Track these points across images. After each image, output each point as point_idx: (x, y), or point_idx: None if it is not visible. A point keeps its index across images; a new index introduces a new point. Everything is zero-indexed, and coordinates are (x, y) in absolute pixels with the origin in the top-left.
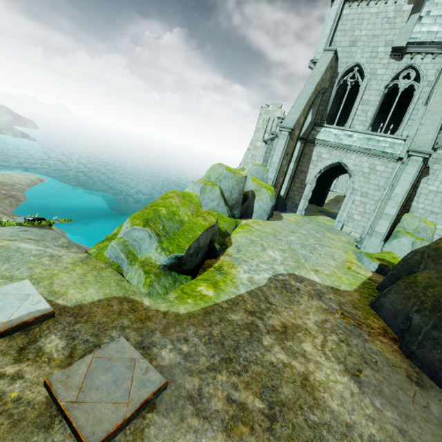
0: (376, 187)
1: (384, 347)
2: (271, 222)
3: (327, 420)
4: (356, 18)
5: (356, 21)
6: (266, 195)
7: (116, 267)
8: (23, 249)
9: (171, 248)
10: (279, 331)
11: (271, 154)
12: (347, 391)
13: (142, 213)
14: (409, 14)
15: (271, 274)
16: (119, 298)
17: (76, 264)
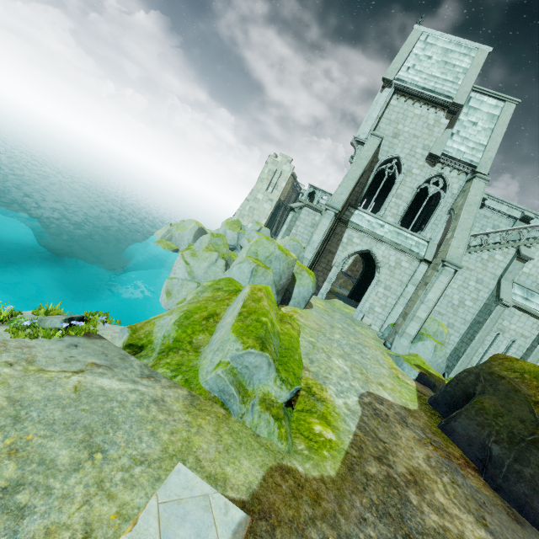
0: (399, 282)
1: (477, 482)
2: (307, 310)
3: None
4: (401, 112)
5: (401, 115)
6: (308, 280)
7: (220, 405)
8: (112, 393)
9: (290, 379)
10: (412, 482)
11: (297, 223)
12: None
13: (246, 326)
14: (445, 127)
15: (356, 396)
16: (277, 469)
17: (193, 414)
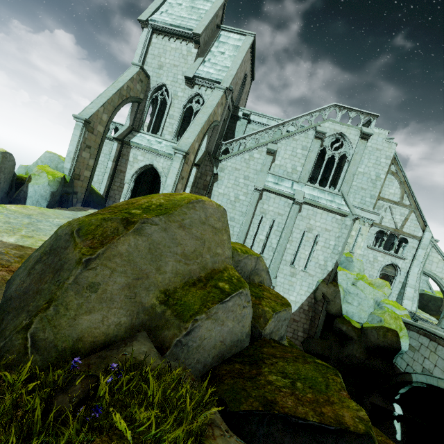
0: None
1: None
2: (55, 209)
3: None
4: (161, 48)
5: (161, 50)
6: (44, 179)
7: None
8: None
9: None
10: None
11: None
12: None
13: None
14: (197, 56)
15: None
16: None
17: None
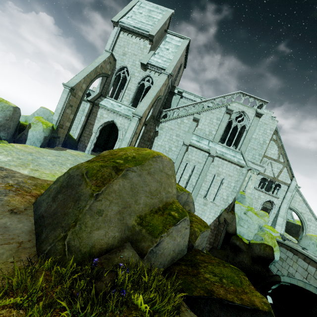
0: None
1: (19, 199)
2: (45, 149)
3: None
4: (126, 41)
5: (126, 43)
6: (40, 127)
7: None
8: None
9: None
10: None
11: None
12: None
13: None
14: (150, 50)
15: None
16: None
17: None
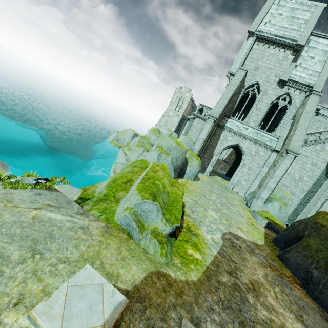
0: (258, 165)
1: (300, 293)
2: (195, 182)
3: None
4: (260, 53)
5: (260, 55)
6: (195, 162)
7: (126, 233)
8: (55, 221)
9: (172, 220)
10: (251, 289)
11: (191, 128)
12: None
13: (145, 186)
14: (291, 61)
15: (220, 234)
16: (155, 273)
17: (105, 237)
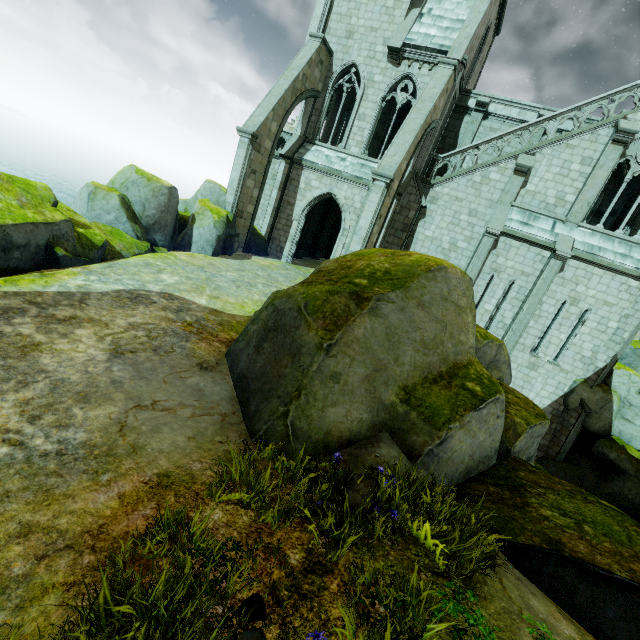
0: None
1: (205, 347)
2: (220, 258)
3: (17, 365)
4: None
5: (353, 4)
6: (210, 220)
7: None
8: None
9: None
10: (56, 319)
11: None
12: (87, 358)
13: None
14: (410, 7)
15: (129, 288)
16: None
17: None
